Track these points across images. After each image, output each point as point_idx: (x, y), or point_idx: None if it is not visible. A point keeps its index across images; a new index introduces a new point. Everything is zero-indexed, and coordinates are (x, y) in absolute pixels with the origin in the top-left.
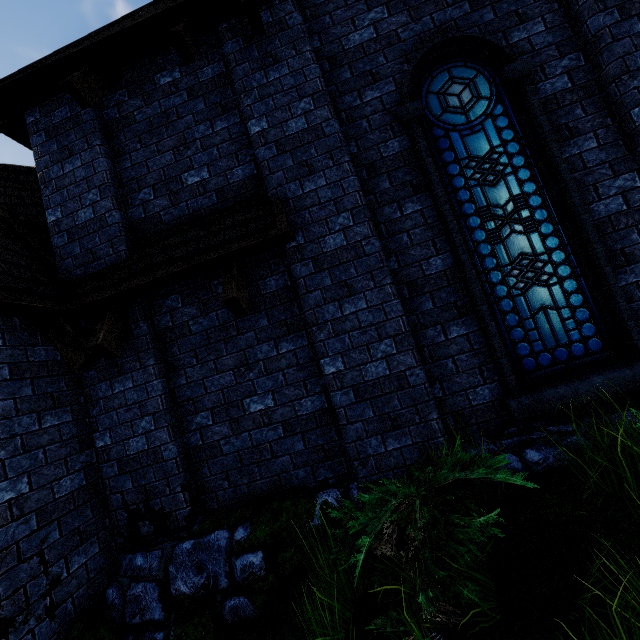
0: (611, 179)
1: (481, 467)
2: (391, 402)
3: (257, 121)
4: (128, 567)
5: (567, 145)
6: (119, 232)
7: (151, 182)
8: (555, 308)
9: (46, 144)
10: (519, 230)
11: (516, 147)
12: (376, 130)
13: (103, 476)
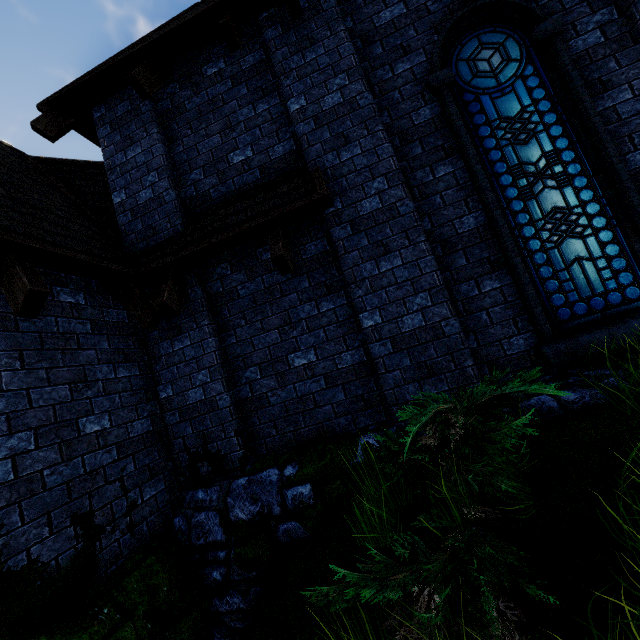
0: None
1: (516, 382)
2: (427, 351)
3: (296, 99)
4: (191, 501)
5: (600, 99)
6: (175, 208)
7: (201, 163)
8: (590, 259)
9: (111, 135)
10: (552, 185)
11: (547, 105)
12: (408, 100)
13: (166, 423)
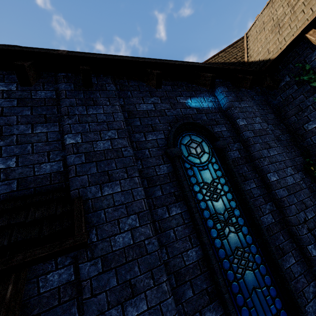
0: (265, 204)
1: None
2: None
3: (73, 135)
4: None
5: (244, 184)
6: None
7: None
8: (260, 287)
9: None
10: (233, 230)
11: (224, 180)
12: (154, 157)
13: None
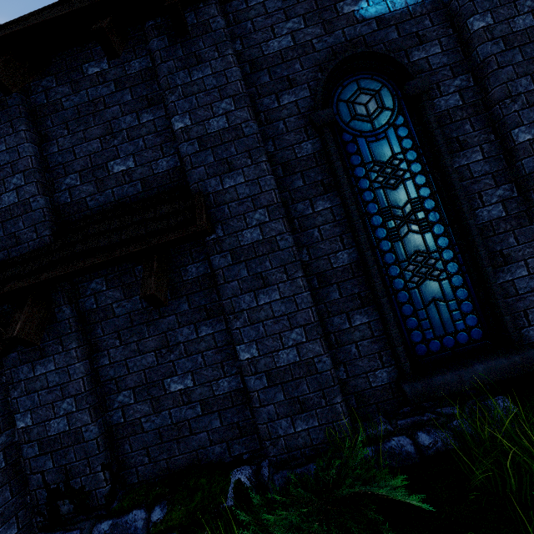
0: (493, 188)
1: (381, 485)
2: (300, 386)
3: (181, 117)
4: None
5: (457, 156)
6: (43, 217)
7: (78, 168)
8: (444, 300)
9: None
10: (415, 230)
11: (414, 155)
12: (292, 132)
13: (23, 456)
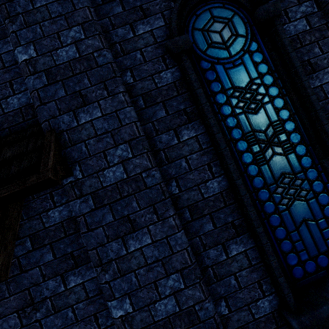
0: None
1: None
2: None
3: (24, 48)
4: None
5: (311, 78)
6: None
7: None
8: (314, 220)
9: None
10: (279, 152)
11: (271, 79)
12: (150, 61)
13: None
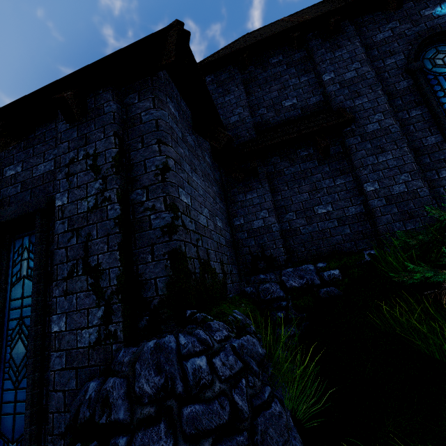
0: None
1: None
2: (408, 205)
3: (328, 74)
4: (255, 280)
5: None
6: (252, 126)
7: (265, 105)
8: None
9: (216, 89)
10: None
11: None
12: (393, 77)
13: (238, 239)
